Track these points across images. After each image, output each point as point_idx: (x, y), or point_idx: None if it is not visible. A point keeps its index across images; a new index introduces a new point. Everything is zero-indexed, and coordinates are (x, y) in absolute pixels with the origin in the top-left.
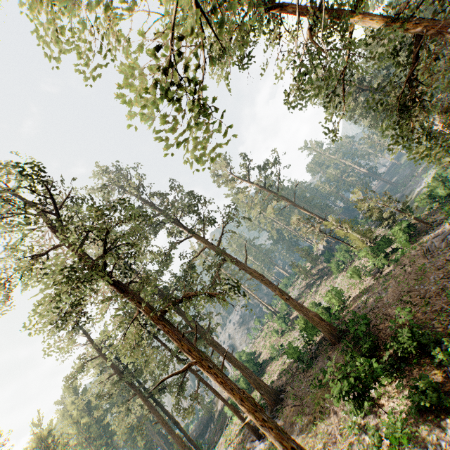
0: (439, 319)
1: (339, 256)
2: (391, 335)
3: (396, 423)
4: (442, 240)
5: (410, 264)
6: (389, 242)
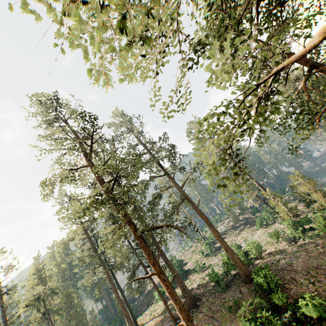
0: None
1: (264, 215)
2: (293, 296)
3: None
4: None
5: (322, 245)
6: (309, 221)
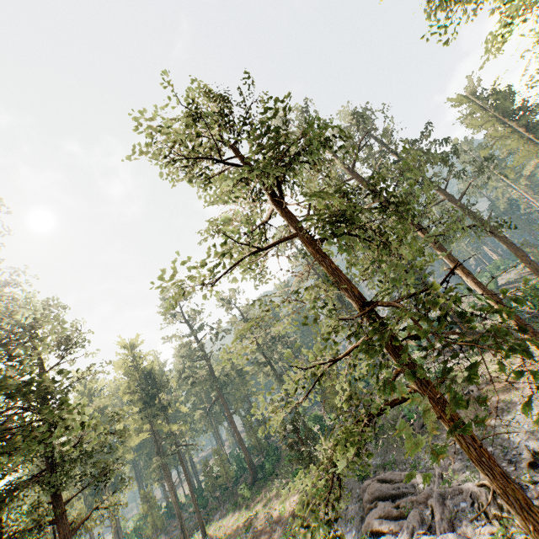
0: None
1: None
2: None
3: None
4: None
5: None
6: None
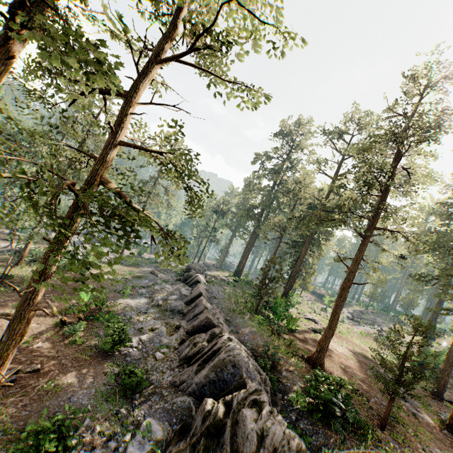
0: None
1: None
2: None
3: None
4: None
5: None
6: None
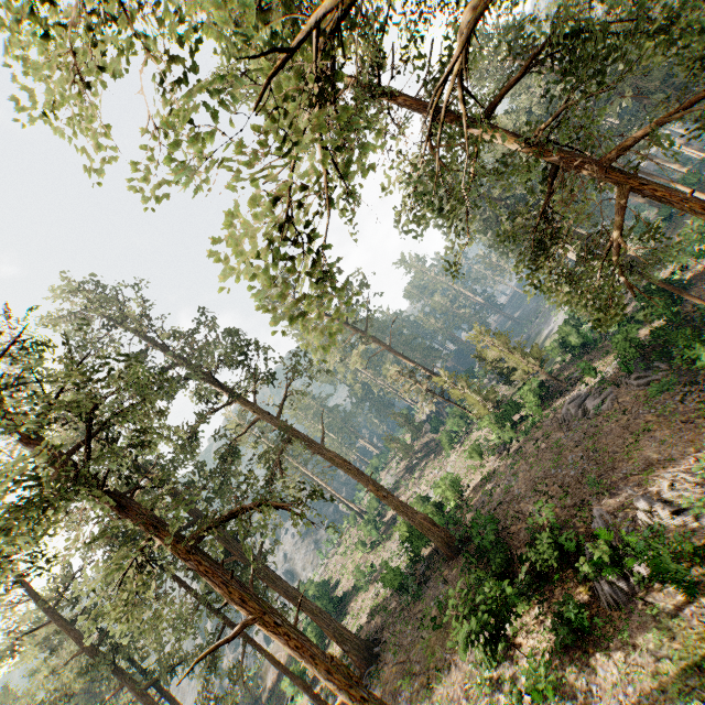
0: (582, 515)
1: (452, 424)
2: (525, 540)
3: (538, 669)
4: (580, 406)
5: (544, 438)
6: (517, 406)
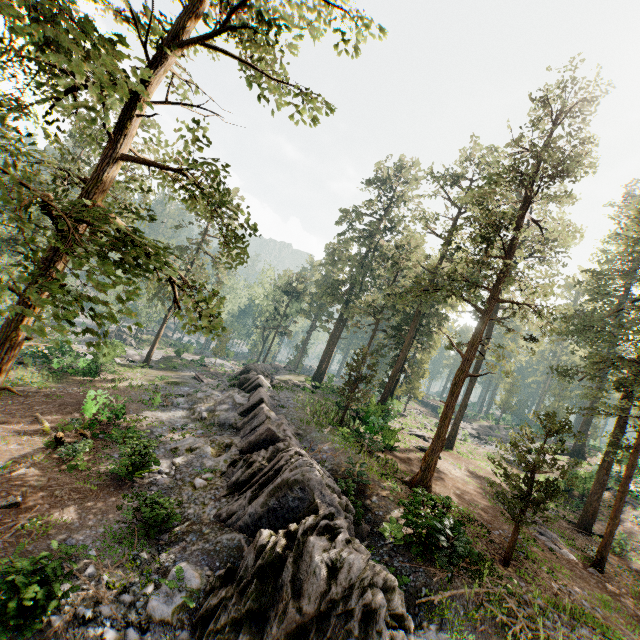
0: None
1: None
2: None
3: None
4: None
5: None
6: None
